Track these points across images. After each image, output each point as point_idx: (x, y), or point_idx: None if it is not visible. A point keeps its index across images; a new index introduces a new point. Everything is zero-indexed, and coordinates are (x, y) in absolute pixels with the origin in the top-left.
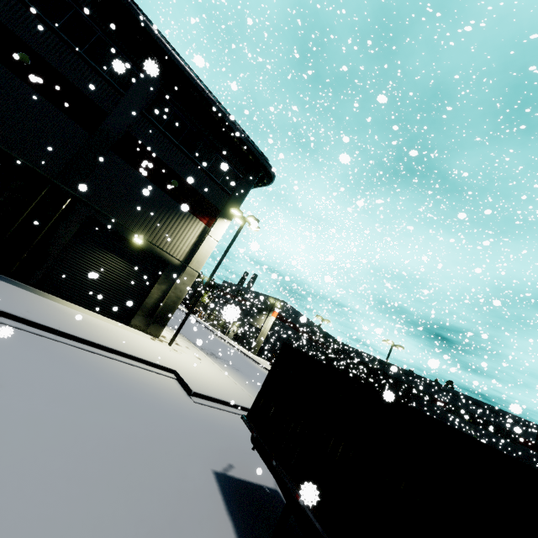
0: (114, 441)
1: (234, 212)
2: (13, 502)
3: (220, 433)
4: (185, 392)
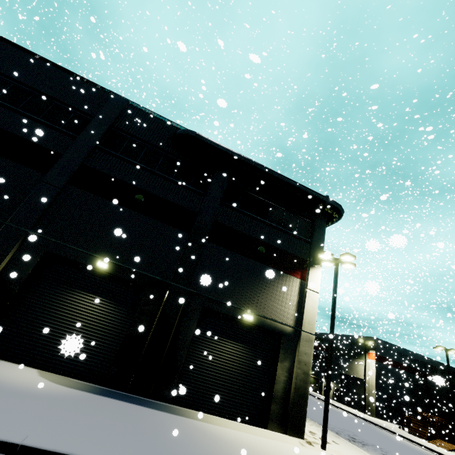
0: None
1: (323, 256)
2: None
3: None
4: None
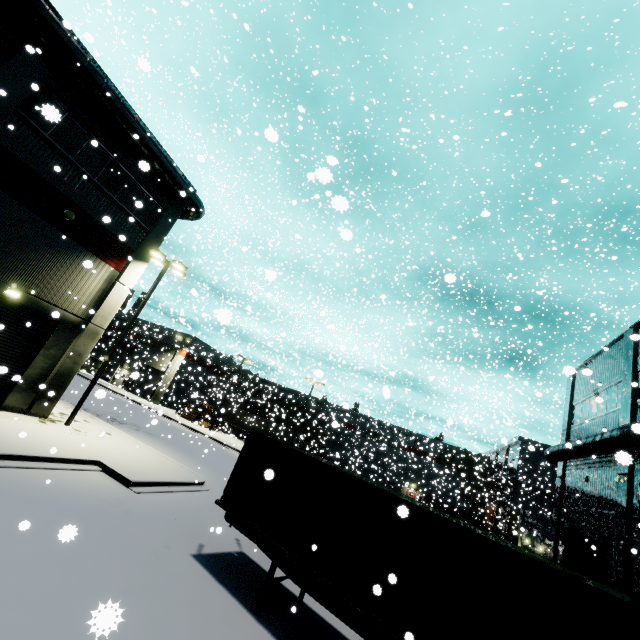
0: (101, 560)
1: (155, 254)
2: (73, 636)
3: (177, 517)
4: (121, 485)
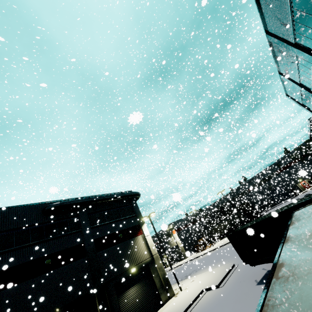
0: (238, 307)
1: (144, 219)
2: None
3: (240, 281)
4: (216, 289)
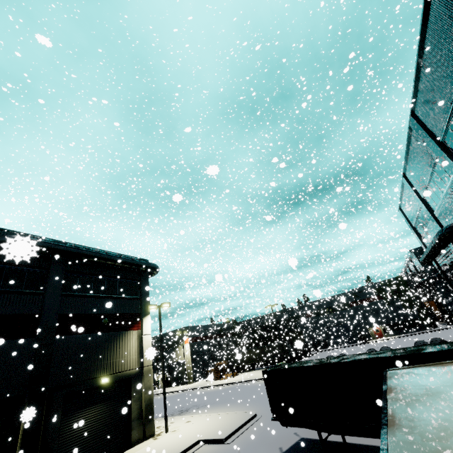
0: None
1: (150, 307)
2: None
3: (258, 442)
4: (219, 444)
